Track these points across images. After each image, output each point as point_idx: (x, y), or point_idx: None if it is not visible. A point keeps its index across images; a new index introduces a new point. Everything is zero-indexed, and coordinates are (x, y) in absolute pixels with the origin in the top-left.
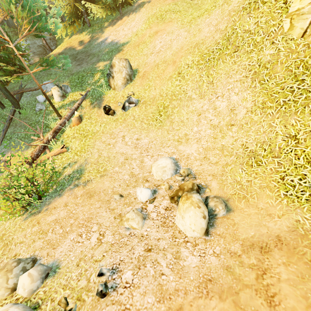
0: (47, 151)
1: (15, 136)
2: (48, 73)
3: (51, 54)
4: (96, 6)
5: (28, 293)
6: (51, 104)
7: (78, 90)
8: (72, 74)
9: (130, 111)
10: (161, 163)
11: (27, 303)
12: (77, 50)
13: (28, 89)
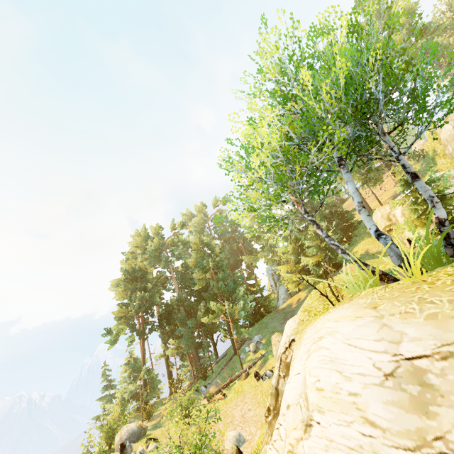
0: (219, 394)
1: (222, 375)
2: (266, 326)
3: (279, 307)
4: (308, 276)
5: (149, 449)
6: (239, 358)
7: (264, 349)
8: (273, 331)
9: (264, 382)
10: (230, 432)
11: (146, 453)
12: (291, 308)
13: (248, 338)
